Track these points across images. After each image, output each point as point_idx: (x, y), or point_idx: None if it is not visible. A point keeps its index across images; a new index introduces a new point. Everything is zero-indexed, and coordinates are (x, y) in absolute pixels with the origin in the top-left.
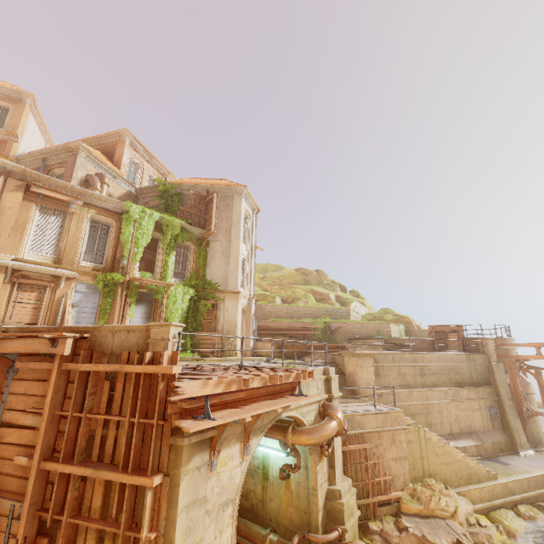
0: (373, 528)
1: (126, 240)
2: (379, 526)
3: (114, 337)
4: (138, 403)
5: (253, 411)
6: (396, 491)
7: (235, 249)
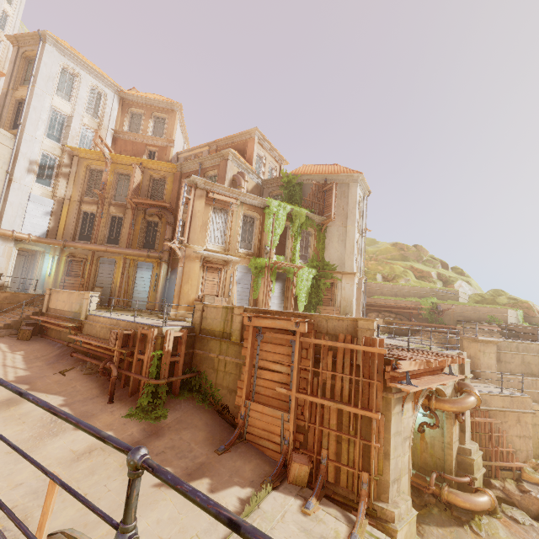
0: (495, 484)
1: (268, 231)
2: (501, 484)
3: (327, 323)
4: (360, 368)
5: (433, 384)
6: (518, 462)
7: (350, 234)
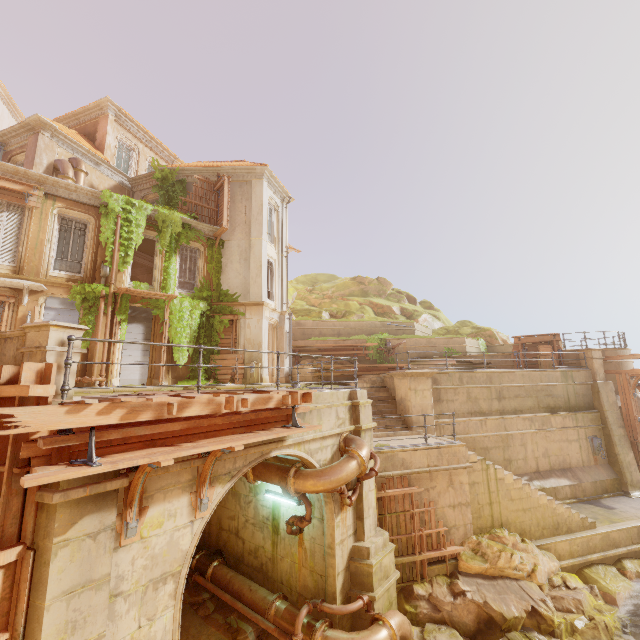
0: (419, 592)
1: (107, 242)
2: (427, 590)
3: None
4: None
5: (184, 451)
6: (453, 546)
7: (256, 249)
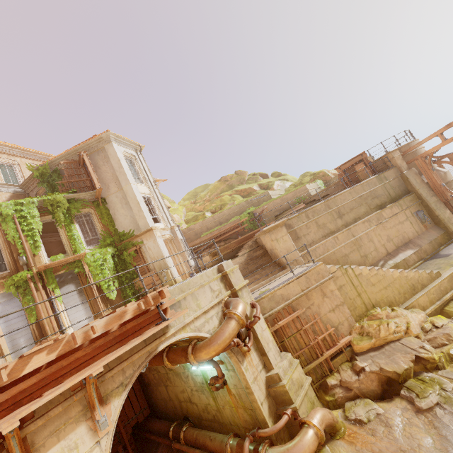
0: (331, 383)
1: (14, 239)
2: (337, 378)
3: None
4: None
5: (33, 405)
6: (344, 337)
7: (129, 193)
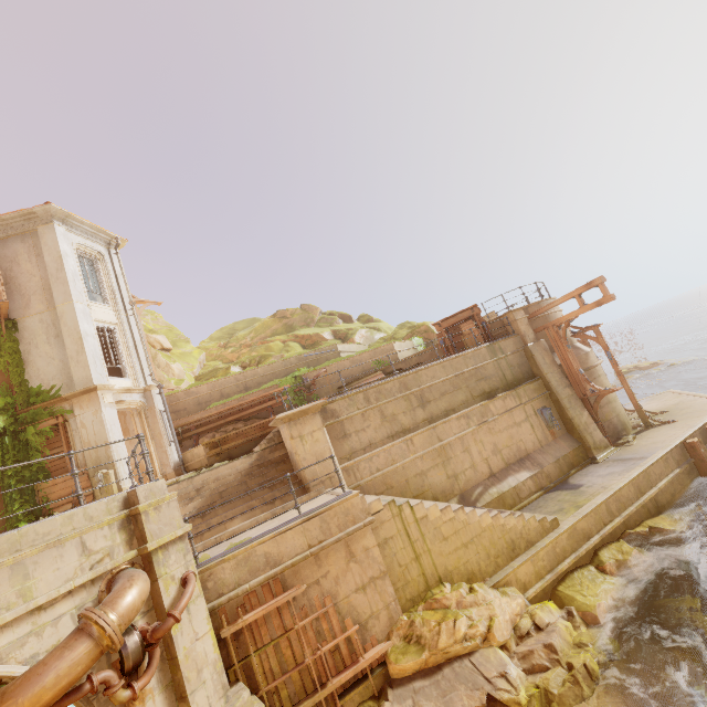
0: None
1: None
2: None
3: None
4: None
5: None
6: (377, 645)
7: (67, 318)
